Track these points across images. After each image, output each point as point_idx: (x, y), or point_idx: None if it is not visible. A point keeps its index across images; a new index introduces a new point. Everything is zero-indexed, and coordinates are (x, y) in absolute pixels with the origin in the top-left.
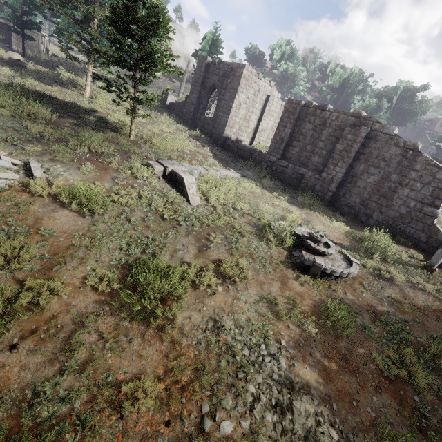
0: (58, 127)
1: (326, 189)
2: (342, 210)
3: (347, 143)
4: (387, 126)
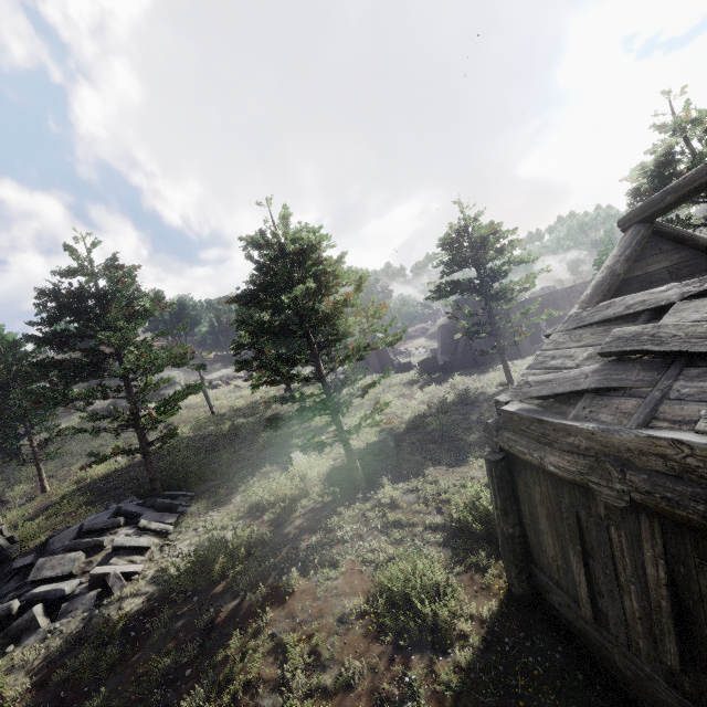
0: None
1: None
2: None
3: None
4: None
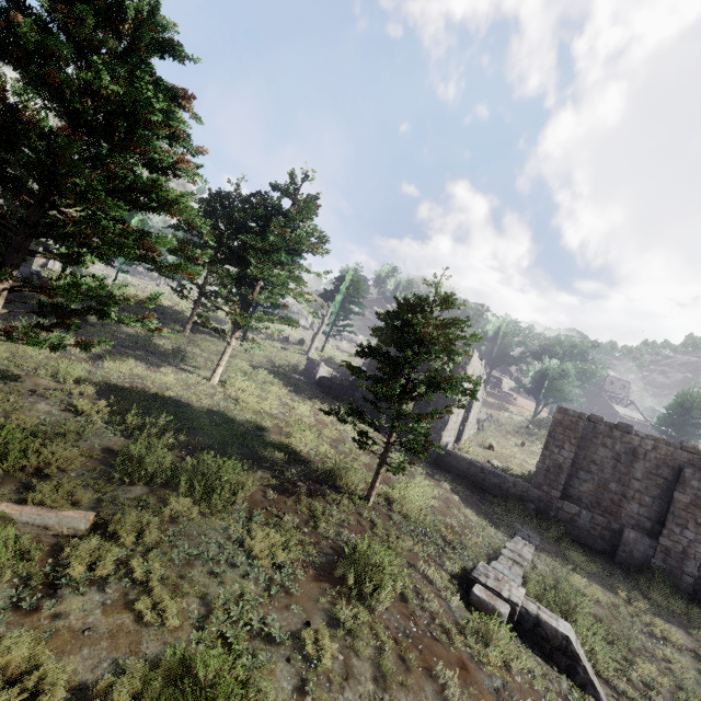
0: (263, 509)
1: (677, 569)
2: None
3: (693, 493)
4: None
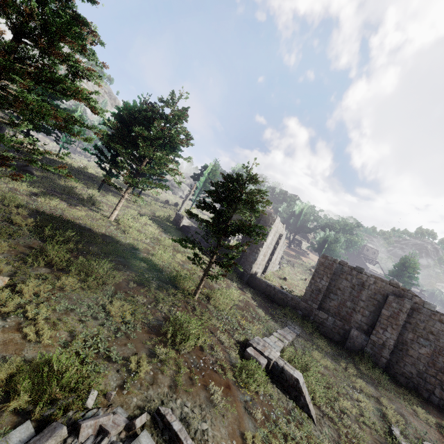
0: (124, 292)
1: (378, 354)
2: (399, 379)
3: (392, 310)
4: (428, 302)
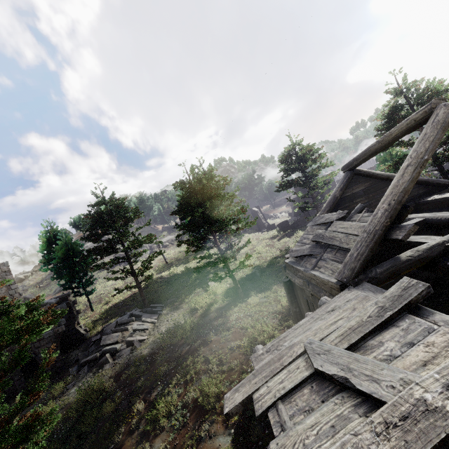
0: None
1: None
2: None
3: None
4: None
